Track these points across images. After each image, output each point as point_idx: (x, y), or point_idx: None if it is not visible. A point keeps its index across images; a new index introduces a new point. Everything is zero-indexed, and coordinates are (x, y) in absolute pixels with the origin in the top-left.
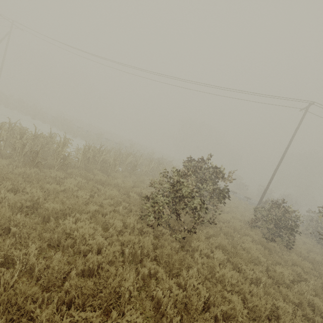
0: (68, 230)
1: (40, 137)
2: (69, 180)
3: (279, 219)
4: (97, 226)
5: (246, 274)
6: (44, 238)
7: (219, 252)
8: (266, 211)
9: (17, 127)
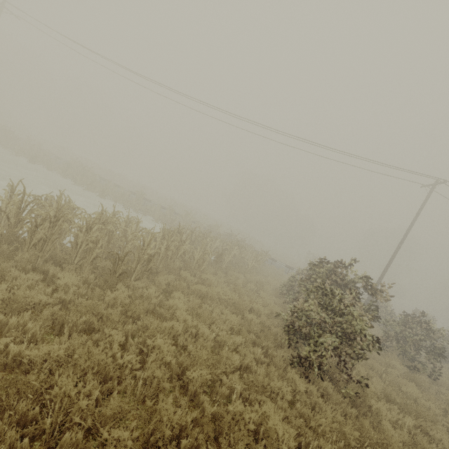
0: (251, 426)
1: (108, 223)
2: (172, 302)
3: (422, 341)
4: (263, 399)
5: (443, 446)
6: (223, 448)
7: (412, 419)
8: (400, 327)
9: (69, 205)
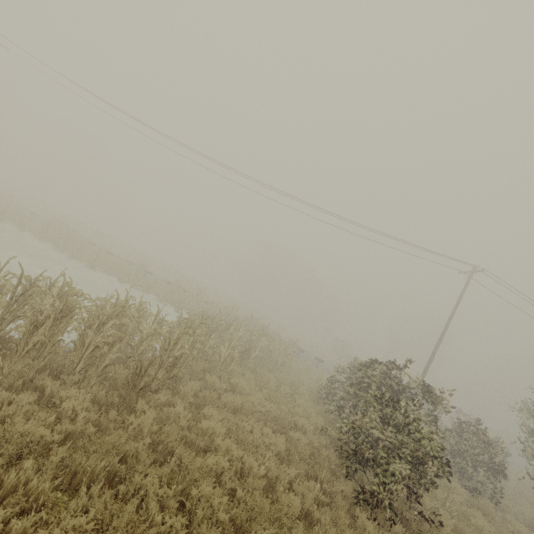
0: None
1: (122, 316)
2: (206, 424)
3: (480, 455)
4: None
5: None
6: None
7: None
8: (454, 437)
9: (73, 290)
